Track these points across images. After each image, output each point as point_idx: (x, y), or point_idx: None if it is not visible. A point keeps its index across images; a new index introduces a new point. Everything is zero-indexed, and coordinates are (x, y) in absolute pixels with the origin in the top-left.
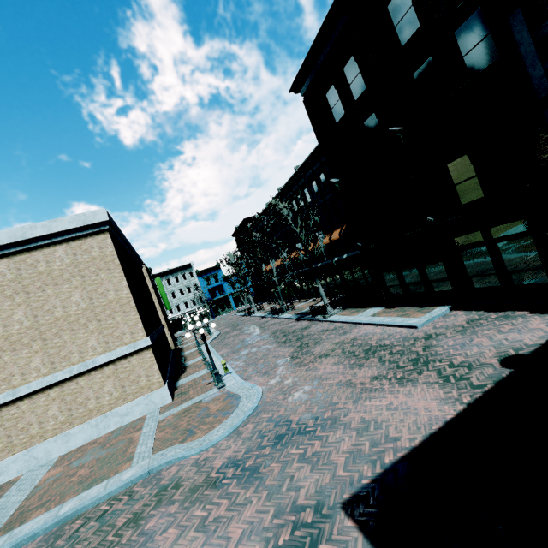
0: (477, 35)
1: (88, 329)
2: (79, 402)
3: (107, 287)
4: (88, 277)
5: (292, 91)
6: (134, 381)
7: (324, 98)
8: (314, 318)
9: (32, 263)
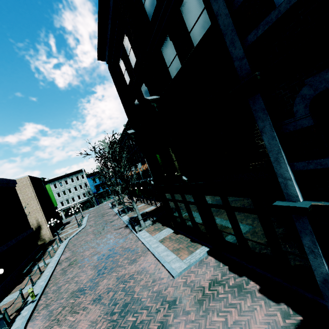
0: (196, 10)
1: None
2: None
3: None
4: None
5: (99, 59)
6: None
7: (117, 66)
8: (132, 230)
9: None
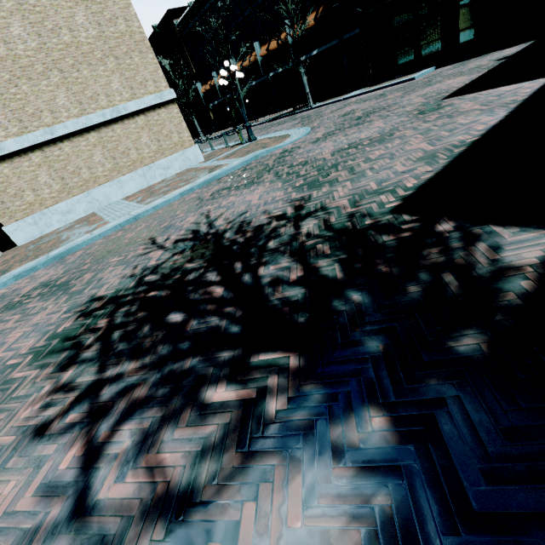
0: None
1: (107, 67)
2: (120, 152)
3: (114, 11)
4: None
5: None
6: (167, 136)
7: None
8: (295, 112)
9: None
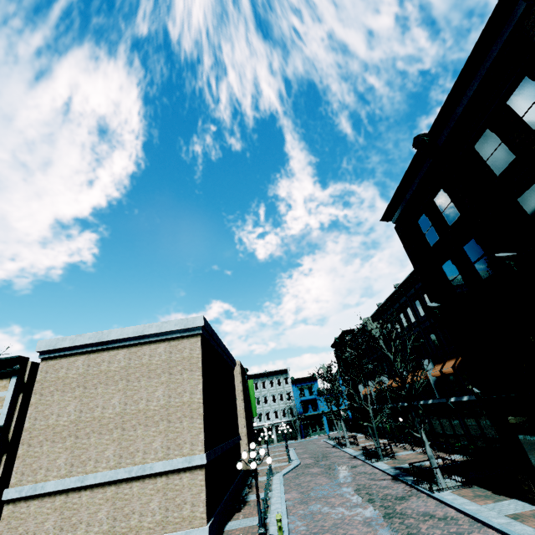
0: None
1: (158, 428)
2: (125, 513)
3: (185, 387)
4: (174, 375)
5: (383, 220)
6: (179, 506)
7: (415, 225)
8: (416, 485)
9: (141, 355)
